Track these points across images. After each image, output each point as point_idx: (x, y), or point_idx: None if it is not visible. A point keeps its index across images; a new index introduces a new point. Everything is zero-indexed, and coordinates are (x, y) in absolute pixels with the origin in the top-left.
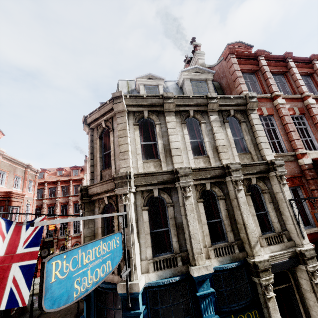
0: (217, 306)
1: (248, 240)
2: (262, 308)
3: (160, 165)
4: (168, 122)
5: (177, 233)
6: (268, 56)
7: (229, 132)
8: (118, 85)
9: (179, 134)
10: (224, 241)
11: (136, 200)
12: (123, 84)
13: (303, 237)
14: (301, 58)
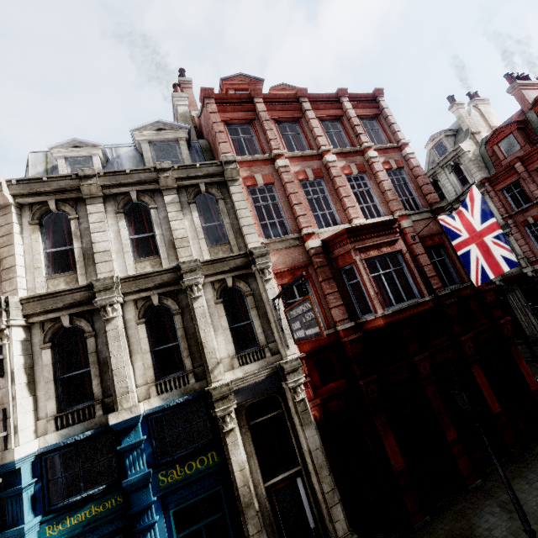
0: (155, 458)
1: (205, 363)
2: (224, 448)
3: (77, 280)
4: (92, 214)
5: (101, 373)
6: (271, 97)
7: (196, 218)
8: (28, 161)
9: (111, 229)
10: (181, 371)
11: (33, 336)
12: (39, 159)
13: (287, 346)
14: (324, 95)
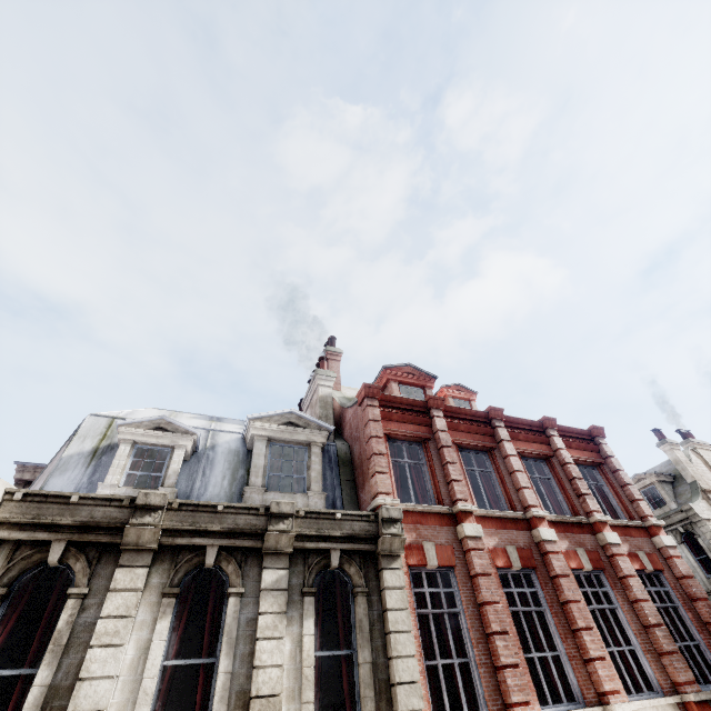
0: None
1: None
2: None
3: None
4: (116, 589)
5: None
6: (454, 410)
7: (308, 635)
8: (78, 429)
9: (135, 637)
10: None
11: None
12: (96, 427)
13: None
14: (524, 421)
